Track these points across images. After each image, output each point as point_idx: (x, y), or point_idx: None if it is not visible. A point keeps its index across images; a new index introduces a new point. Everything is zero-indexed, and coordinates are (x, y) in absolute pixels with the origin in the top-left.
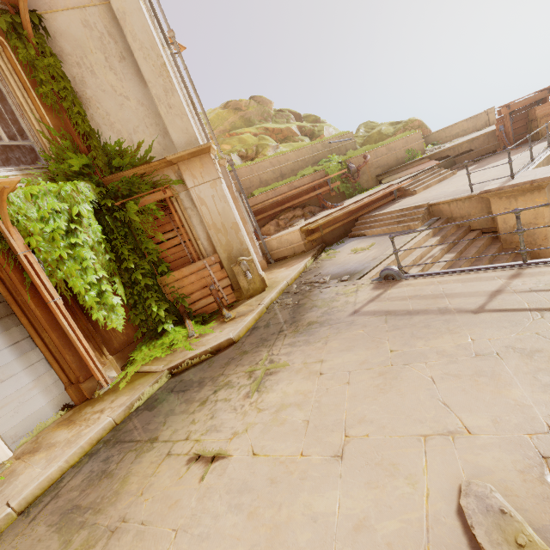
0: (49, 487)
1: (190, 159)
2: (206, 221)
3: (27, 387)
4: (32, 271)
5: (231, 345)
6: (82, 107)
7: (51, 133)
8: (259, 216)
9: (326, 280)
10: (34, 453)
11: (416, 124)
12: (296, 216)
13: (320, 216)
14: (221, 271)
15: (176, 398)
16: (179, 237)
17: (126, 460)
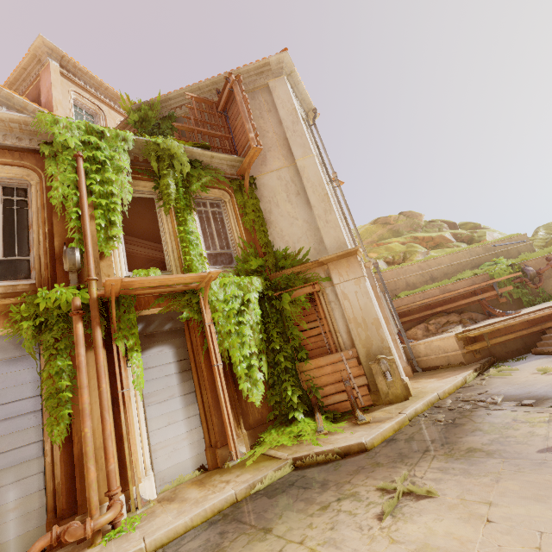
0: (173, 540)
1: (338, 260)
2: (347, 314)
3: (182, 436)
4: (210, 338)
5: (362, 451)
6: (266, 227)
7: (244, 244)
8: (404, 318)
9: (495, 400)
10: (171, 501)
11: None
12: (451, 322)
13: (484, 324)
14: (357, 367)
15: (296, 493)
16: (320, 327)
17: (239, 541)
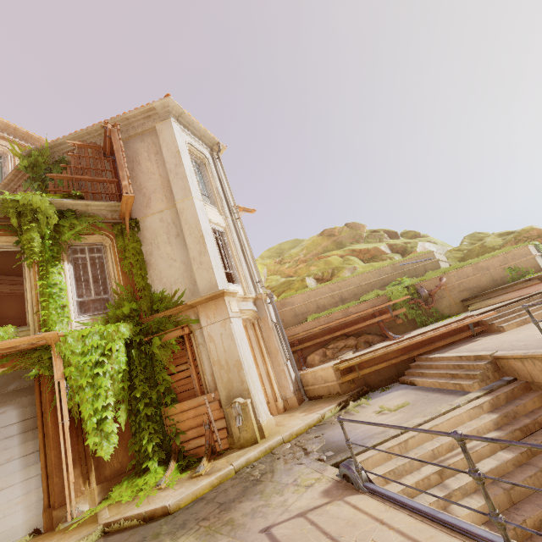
0: None
1: (207, 302)
2: (212, 357)
3: (17, 500)
4: (58, 394)
5: (165, 515)
6: (147, 270)
7: (120, 289)
8: (306, 343)
9: (311, 450)
10: None
11: (533, 233)
12: (347, 346)
13: (366, 351)
14: (219, 409)
15: None
16: (190, 369)
17: None
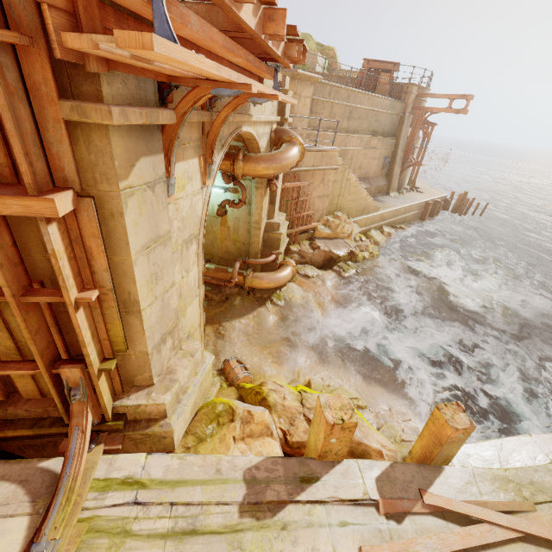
0: None
1: None
2: None
3: None
4: None
5: None
6: None
7: None
8: None
9: None
10: None
11: (331, 53)
12: None
13: None
14: None
15: None
16: None
17: None
